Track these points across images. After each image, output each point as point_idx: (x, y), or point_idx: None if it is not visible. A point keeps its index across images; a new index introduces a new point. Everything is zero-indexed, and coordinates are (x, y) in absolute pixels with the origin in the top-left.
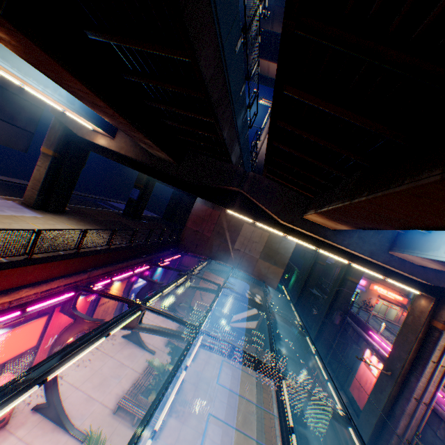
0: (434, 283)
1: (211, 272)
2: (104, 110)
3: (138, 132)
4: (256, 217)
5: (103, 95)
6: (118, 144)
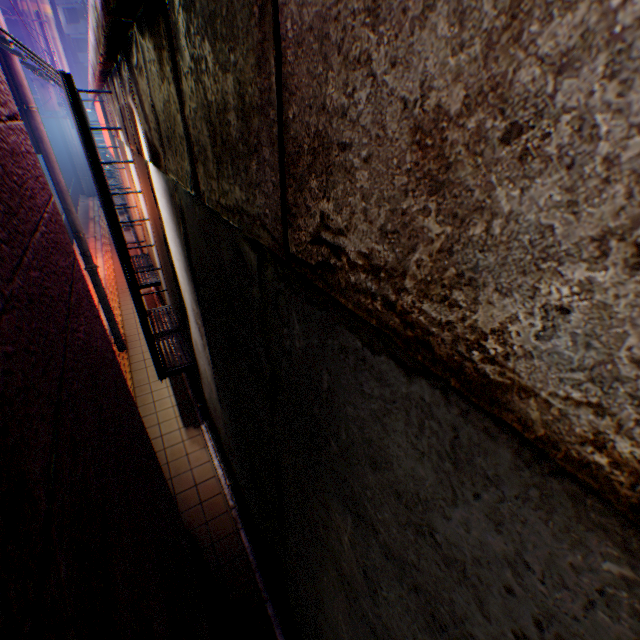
0: None
1: None
2: None
3: None
4: None
5: None
6: None
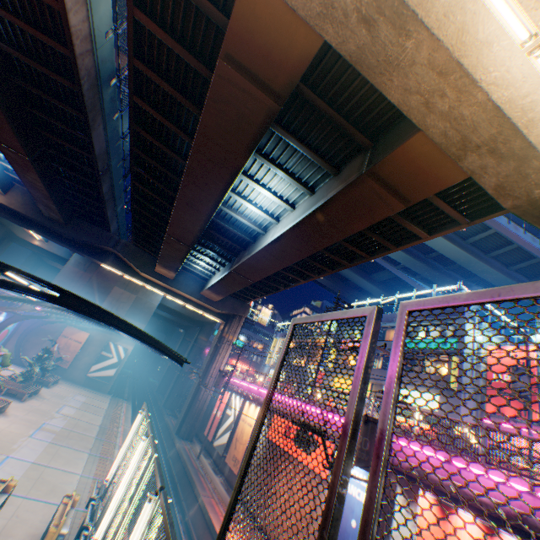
0: (221, 310)
1: (76, 327)
2: (38, 186)
3: (52, 201)
4: (125, 270)
5: (46, 183)
6: (10, 200)
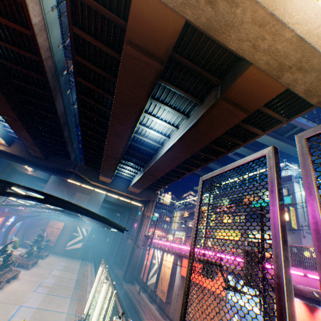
0: (141, 198)
1: (56, 220)
2: (27, 139)
3: (36, 146)
4: (82, 181)
5: (32, 136)
6: (12, 149)
